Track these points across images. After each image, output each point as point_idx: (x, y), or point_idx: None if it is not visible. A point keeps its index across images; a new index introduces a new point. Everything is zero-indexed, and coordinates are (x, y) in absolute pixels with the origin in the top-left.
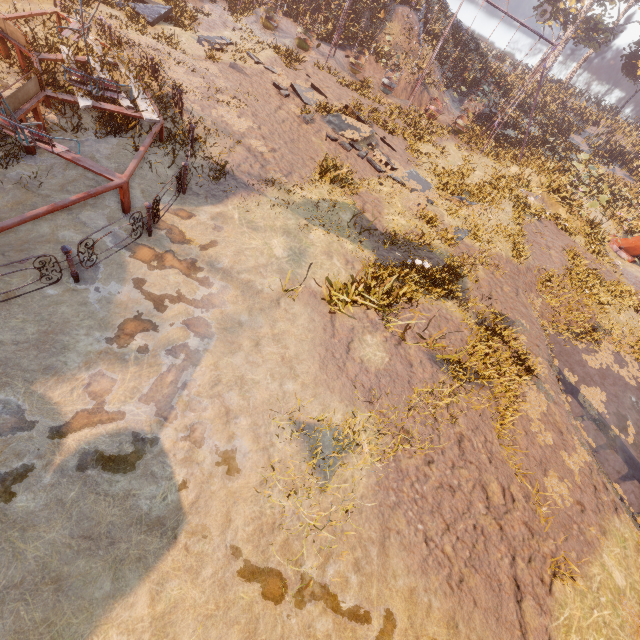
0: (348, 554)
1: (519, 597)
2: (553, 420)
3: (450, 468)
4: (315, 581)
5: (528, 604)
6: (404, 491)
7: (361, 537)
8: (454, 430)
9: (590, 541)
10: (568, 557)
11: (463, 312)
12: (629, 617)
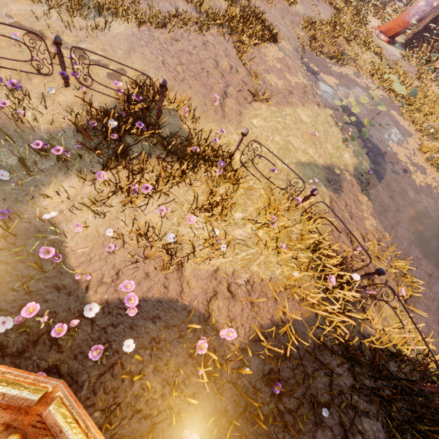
0: (99, 45)
1: (225, 97)
2: (285, 63)
3: (192, 47)
4: (70, 45)
5: (230, 100)
6: (153, 44)
7: (112, 45)
8: (202, 38)
9: (290, 102)
10: (270, 100)
11: (232, 7)
12: (305, 130)
